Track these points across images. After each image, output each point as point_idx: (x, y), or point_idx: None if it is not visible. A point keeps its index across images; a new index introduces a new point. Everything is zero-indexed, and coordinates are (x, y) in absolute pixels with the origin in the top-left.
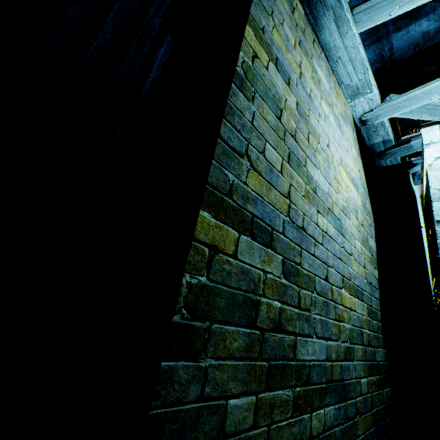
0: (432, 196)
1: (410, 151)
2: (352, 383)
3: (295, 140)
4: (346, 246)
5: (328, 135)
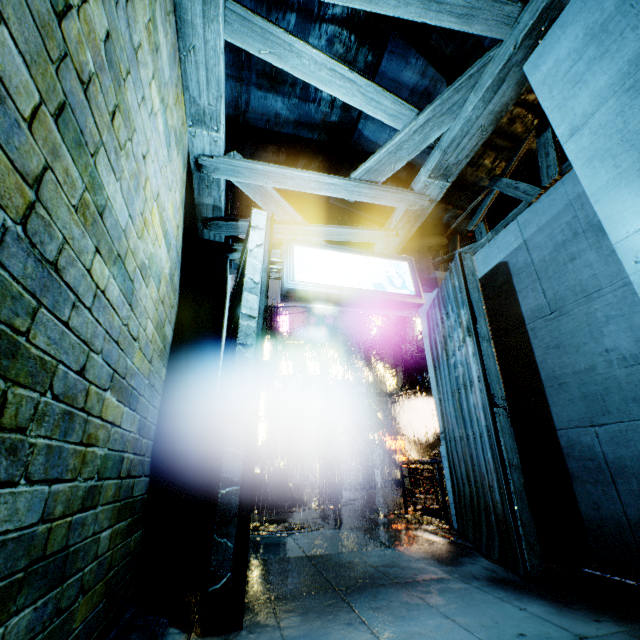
0: (246, 285)
1: (236, 233)
2: (85, 546)
3: (85, 93)
4: (132, 325)
5: (151, 142)
